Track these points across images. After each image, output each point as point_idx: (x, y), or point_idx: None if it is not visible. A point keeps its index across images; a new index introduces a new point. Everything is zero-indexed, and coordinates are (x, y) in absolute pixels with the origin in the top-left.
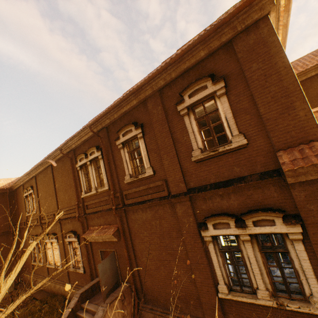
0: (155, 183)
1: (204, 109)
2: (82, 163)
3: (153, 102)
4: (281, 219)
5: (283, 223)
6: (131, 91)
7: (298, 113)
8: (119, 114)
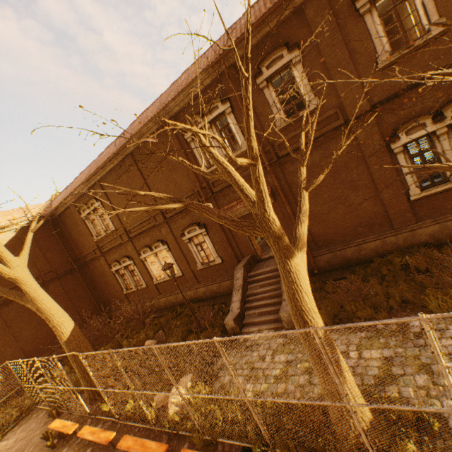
0: (325, 115)
1: None
2: None
3: (315, 6)
4: None
5: None
6: None
7: None
8: (261, 37)
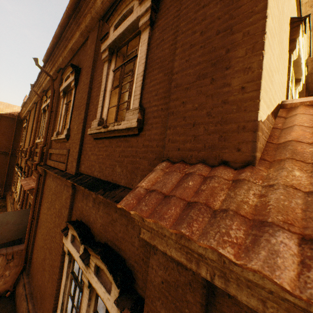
0: (63, 150)
1: (127, 55)
2: (44, 106)
3: (92, 37)
4: (118, 292)
5: (114, 302)
6: (65, 11)
7: (231, 80)
8: (67, 51)
